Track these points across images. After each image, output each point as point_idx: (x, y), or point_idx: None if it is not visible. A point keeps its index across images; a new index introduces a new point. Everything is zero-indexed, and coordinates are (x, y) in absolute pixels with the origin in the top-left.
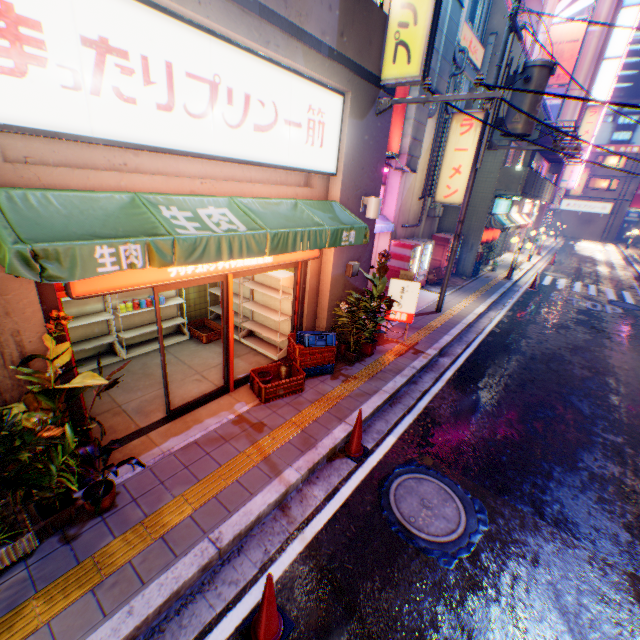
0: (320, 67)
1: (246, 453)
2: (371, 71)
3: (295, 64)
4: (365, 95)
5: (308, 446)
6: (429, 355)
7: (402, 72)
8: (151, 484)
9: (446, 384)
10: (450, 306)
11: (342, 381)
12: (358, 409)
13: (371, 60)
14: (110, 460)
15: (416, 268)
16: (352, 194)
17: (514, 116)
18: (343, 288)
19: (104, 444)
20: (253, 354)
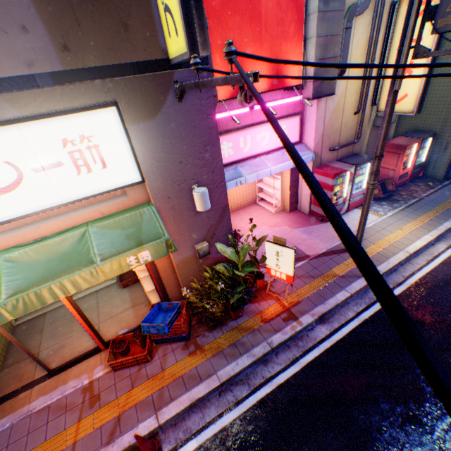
0: (48, 101)
1: (67, 431)
2: (145, 58)
3: (4, 118)
4: (147, 90)
5: (110, 439)
6: (300, 325)
7: (177, 47)
8: (2, 444)
9: (300, 371)
10: (379, 237)
11: (189, 353)
12: (178, 398)
13: (139, 46)
14: (2, 409)
15: (346, 192)
16: (174, 190)
17: (450, 1)
18: (199, 264)
19: (9, 391)
20: (145, 304)
